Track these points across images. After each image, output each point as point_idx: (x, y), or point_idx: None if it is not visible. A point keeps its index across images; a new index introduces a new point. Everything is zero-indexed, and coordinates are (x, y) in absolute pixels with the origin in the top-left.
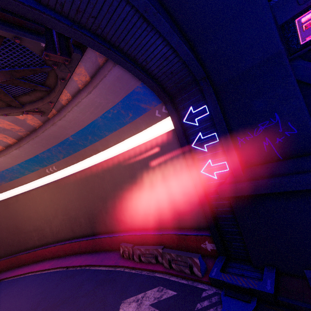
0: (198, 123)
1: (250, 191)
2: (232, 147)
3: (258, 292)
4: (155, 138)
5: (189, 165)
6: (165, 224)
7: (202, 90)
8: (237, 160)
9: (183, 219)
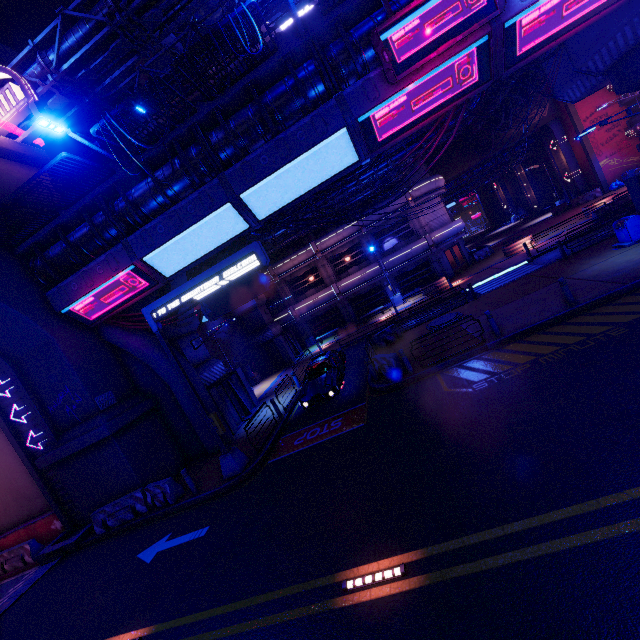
0: (11, 394)
1: (58, 457)
2: (41, 418)
3: (67, 547)
4: None
5: (12, 441)
6: (15, 519)
7: None
8: (49, 429)
9: (34, 504)
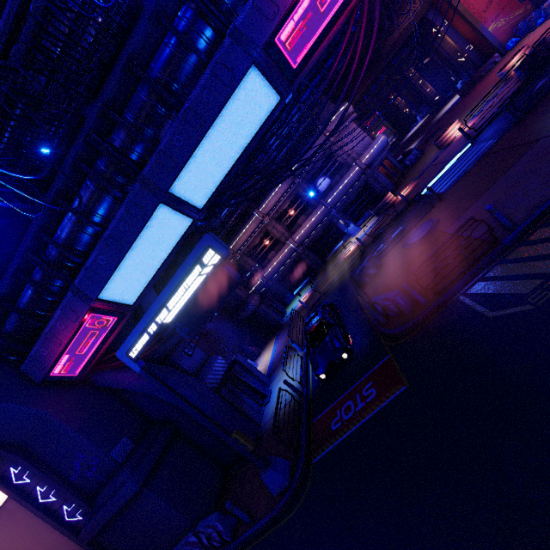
0: (29, 479)
1: (98, 526)
2: (67, 492)
3: None
4: (3, 503)
5: (50, 523)
6: None
7: (5, 458)
8: (78, 500)
9: None
